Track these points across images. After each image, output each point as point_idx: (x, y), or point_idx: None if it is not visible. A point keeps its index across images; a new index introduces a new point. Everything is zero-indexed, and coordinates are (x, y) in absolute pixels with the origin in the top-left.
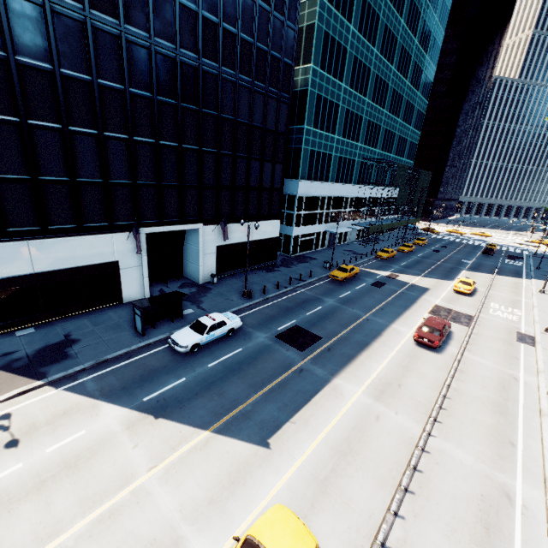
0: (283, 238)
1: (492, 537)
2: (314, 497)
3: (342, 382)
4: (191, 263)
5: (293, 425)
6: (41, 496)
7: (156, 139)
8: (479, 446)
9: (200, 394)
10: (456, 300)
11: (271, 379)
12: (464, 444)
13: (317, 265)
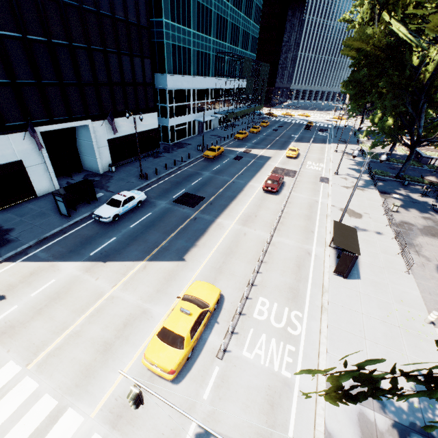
0: (162, 129)
1: (301, 270)
2: (215, 275)
3: (222, 220)
4: (88, 157)
5: (197, 247)
6: (43, 316)
7: (22, 34)
8: (297, 236)
9: (131, 244)
10: (288, 162)
11: (176, 227)
12: (290, 237)
13: (192, 149)
